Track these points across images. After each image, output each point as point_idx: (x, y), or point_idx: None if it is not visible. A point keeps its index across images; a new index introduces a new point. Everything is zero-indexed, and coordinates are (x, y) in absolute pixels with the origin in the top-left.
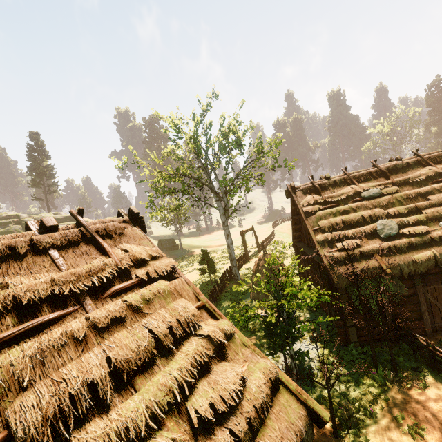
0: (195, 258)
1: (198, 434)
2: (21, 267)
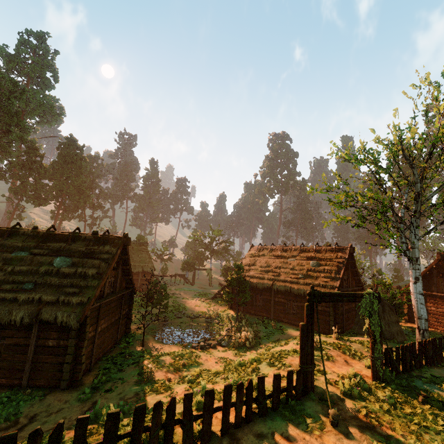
0: None
1: None
2: None
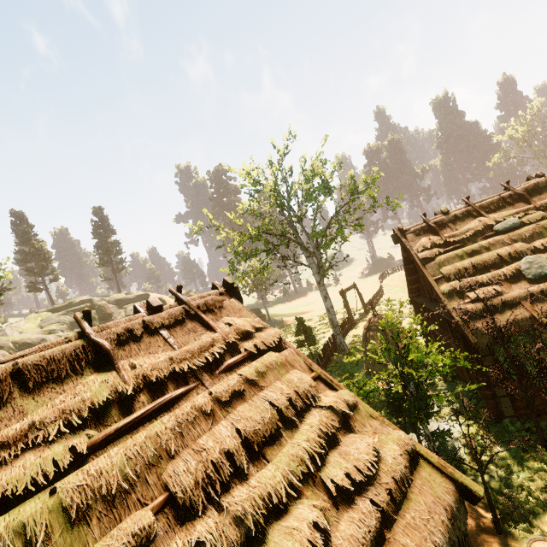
0: (287, 329)
1: (338, 504)
2: (140, 348)
